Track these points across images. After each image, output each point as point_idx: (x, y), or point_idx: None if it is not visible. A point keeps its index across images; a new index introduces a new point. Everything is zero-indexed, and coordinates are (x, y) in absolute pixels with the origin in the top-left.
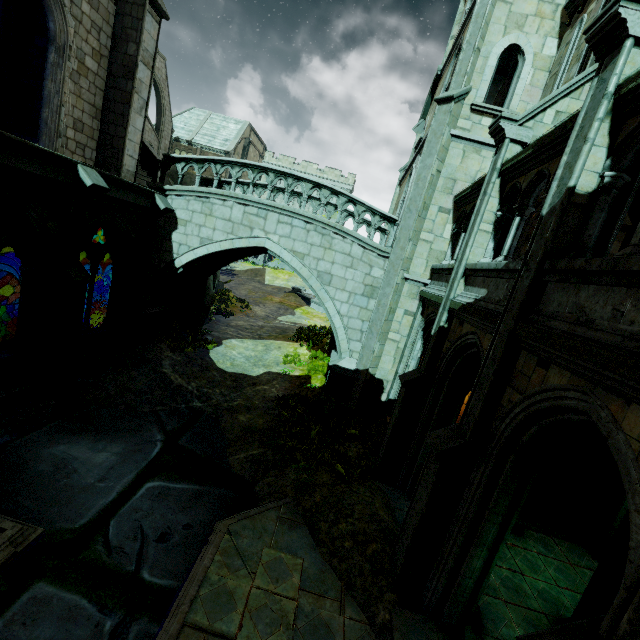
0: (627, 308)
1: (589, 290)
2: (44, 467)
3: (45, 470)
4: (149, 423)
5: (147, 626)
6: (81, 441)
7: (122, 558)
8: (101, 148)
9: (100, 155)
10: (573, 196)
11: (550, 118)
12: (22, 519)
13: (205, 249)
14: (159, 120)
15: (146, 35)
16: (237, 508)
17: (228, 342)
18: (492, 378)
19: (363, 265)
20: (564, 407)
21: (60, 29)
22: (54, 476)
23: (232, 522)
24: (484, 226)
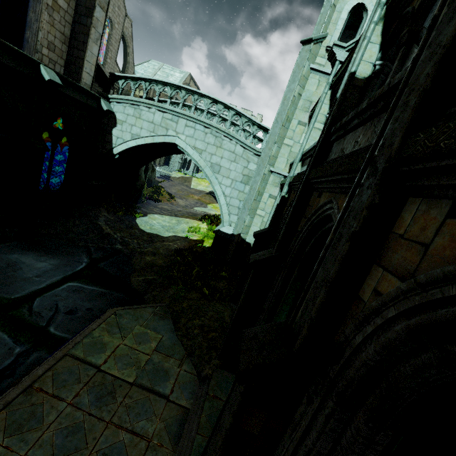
0: (360, 138)
1: (348, 137)
2: (0, 264)
3: (0, 265)
4: (81, 252)
5: (44, 355)
6: (30, 254)
7: (38, 318)
8: (67, 65)
9: (66, 70)
10: (354, 80)
11: None
12: None
13: (134, 142)
14: (125, 65)
15: None
16: (128, 305)
17: (152, 215)
18: (292, 210)
19: (243, 160)
20: (323, 217)
21: None
22: (5, 269)
23: (119, 309)
24: (317, 125)
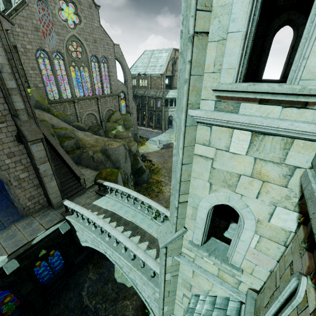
0: None
1: None
2: None
3: None
4: None
5: None
6: None
7: None
8: (46, 196)
9: (47, 199)
10: None
11: None
12: None
13: (87, 244)
14: (124, 76)
15: (36, 153)
16: None
17: None
18: None
19: (150, 288)
20: None
21: (2, 178)
22: None
23: None
24: None
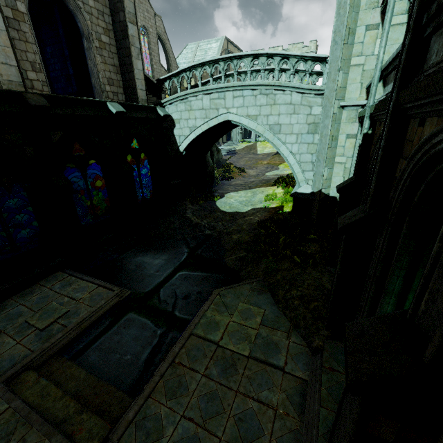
0: None
1: None
2: (132, 267)
3: (132, 268)
4: (181, 244)
5: (176, 334)
6: (148, 255)
7: (166, 305)
8: (126, 91)
9: (126, 96)
10: None
11: None
12: (123, 288)
13: (193, 134)
14: (168, 63)
15: (126, 2)
16: (228, 284)
17: (228, 195)
18: (381, 154)
19: (303, 108)
20: (434, 154)
21: (83, 25)
22: (136, 270)
23: (221, 290)
24: (397, 19)
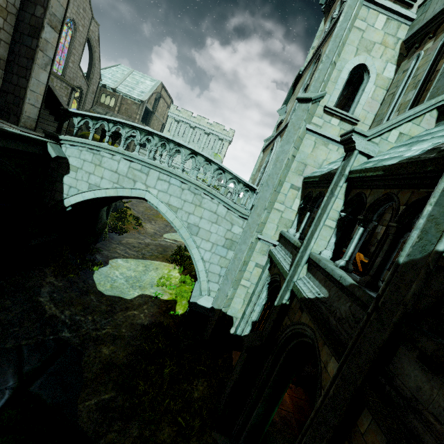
0: None
1: None
2: None
3: None
4: (6, 363)
5: None
6: None
7: None
8: (3, 94)
9: (2, 100)
10: (439, 259)
11: (394, 137)
12: None
13: (92, 193)
14: (90, 70)
15: (54, 1)
16: None
17: (114, 262)
18: (332, 433)
19: (226, 222)
20: None
21: None
22: None
23: None
24: (329, 222)
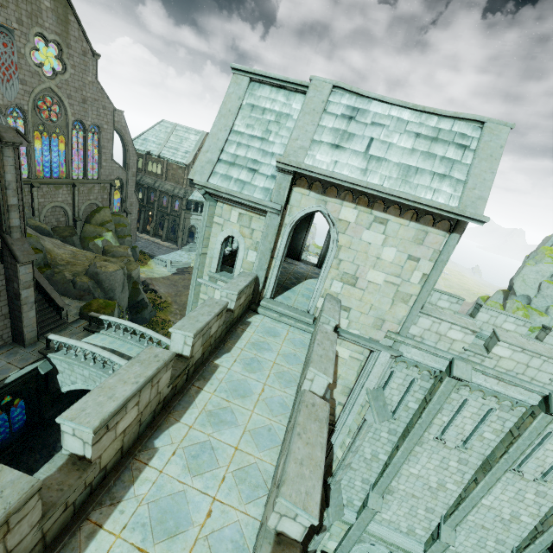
0: None
1: None
2: None
3: None
4: None
5: None
6: None
7: None
8: (13, 330)
9: (14, 333)
10: None
11: None
12: None
13: (74, 386)
14: (125, 156)
15: (23, 276)
16: None
17: None
18: None
19: None
20: None
21: None
22: None
23: None
24: None
